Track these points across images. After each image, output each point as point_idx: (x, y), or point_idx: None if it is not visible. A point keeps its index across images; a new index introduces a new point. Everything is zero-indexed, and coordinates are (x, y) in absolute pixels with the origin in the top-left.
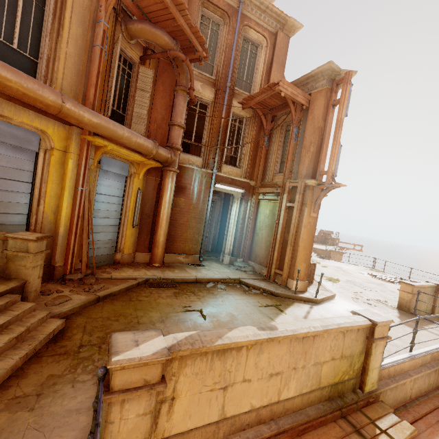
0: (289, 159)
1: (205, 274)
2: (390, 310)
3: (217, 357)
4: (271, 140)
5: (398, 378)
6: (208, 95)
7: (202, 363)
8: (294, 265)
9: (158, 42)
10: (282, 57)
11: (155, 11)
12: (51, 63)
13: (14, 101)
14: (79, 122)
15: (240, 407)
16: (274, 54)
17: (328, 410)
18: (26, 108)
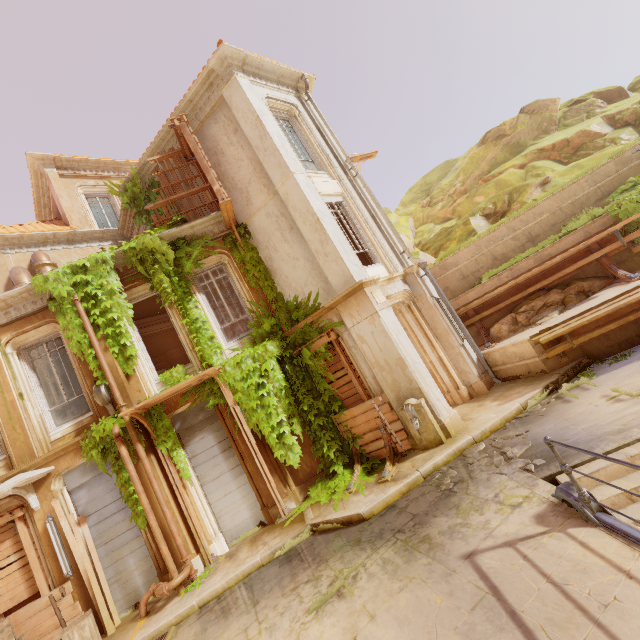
0: None
1: None
2: None
3: None
4: None
5: None
6: None
7: None
8: None
9: None
10: None
11: None
12: None
13: None
14: None
15: None
16: None
17: None
18: None
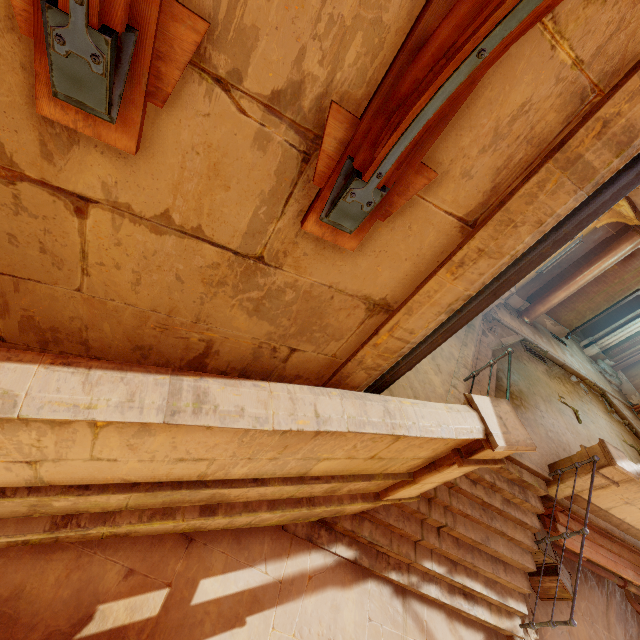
0: None
1: (571, 362)
2: None
3: None
4: None
5: None
6: None
7: (636, 488)
8: None
9: None
10: None
11: None
12: None
13: None
14: (635, 195)
15: (619, 514)
16: None
17: None
18: None
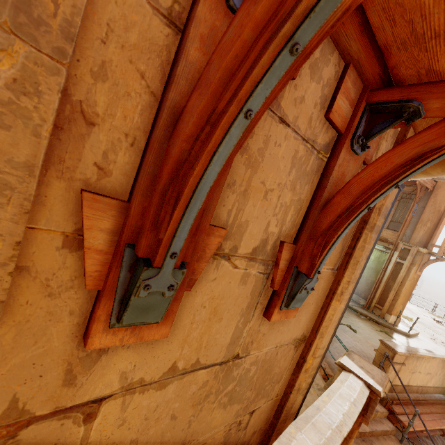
0: (405, 226)
1: None
2: None
3: (415, 359)
4: None
5: None
6: None
7: (411, 360)
8: (394, 305)
9: None
10: None
11: None
12: None
13: None
14: None
15: (413, 383)
16: None
17: (444, 398)
18: None
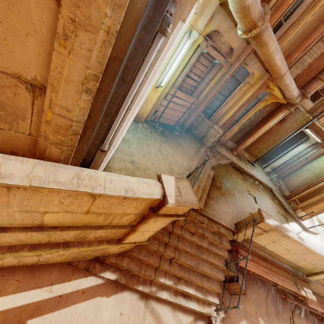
0: None
1: (256, 174)
2: None
3: (281, 235)
4: None
5: (323, 286)
6: None
7: (276, 234)
8: (311, 206)
9: None
10: None
11: None
12: (291, 28)
13: (258, 58)
14: (279, 82)
15: (270, 248)
16: None
17: (290, 270)
18: (259, 62)
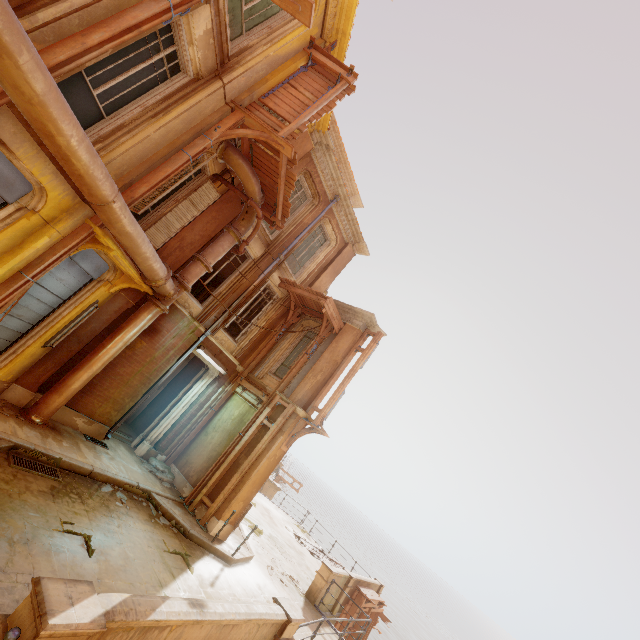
0: (293, 371)
1: (107, 466)
2: (298, 596)
3: (137, 636)
4: (286, 334)
5: None
6: (256, 250)
7: None
8: (231, 501)
9: (247, 185)
10: (340, 267)
11: (264, 163)
12: (122, 132)
13: (44, 147)
14: (110, 222)
15: None
16: (336, 259)
17: None
18: (51, 160)
